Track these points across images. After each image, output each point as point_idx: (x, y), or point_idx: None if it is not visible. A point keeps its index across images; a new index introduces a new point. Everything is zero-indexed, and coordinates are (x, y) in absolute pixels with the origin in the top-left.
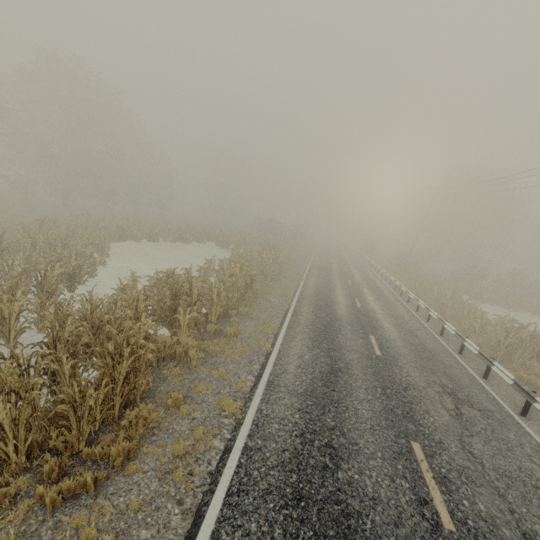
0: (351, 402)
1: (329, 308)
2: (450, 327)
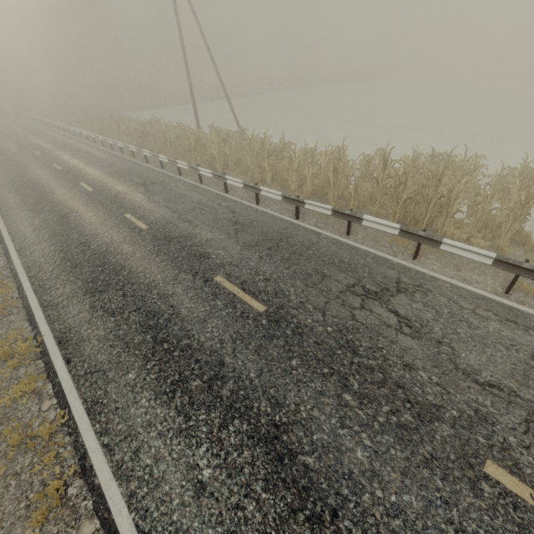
0: (28, 168)
1: (4, 153)
2: (78, 130)
